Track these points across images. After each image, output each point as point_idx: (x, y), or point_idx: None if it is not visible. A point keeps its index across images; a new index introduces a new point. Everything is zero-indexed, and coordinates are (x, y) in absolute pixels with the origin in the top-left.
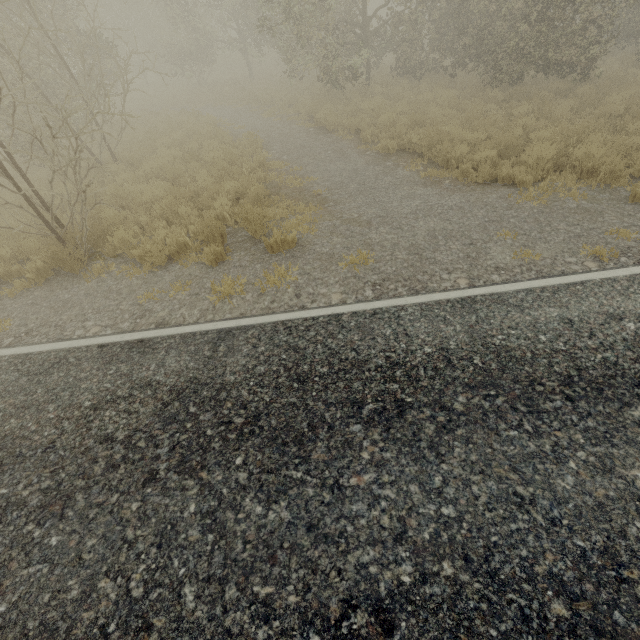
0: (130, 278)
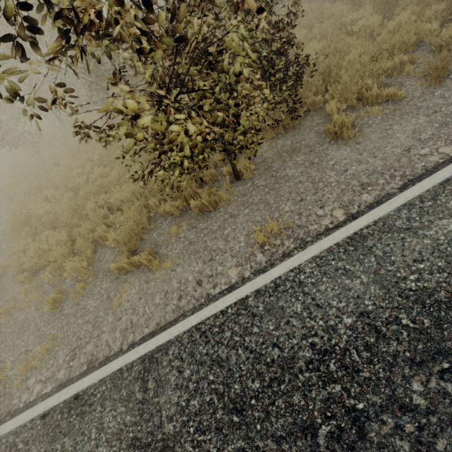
0: None
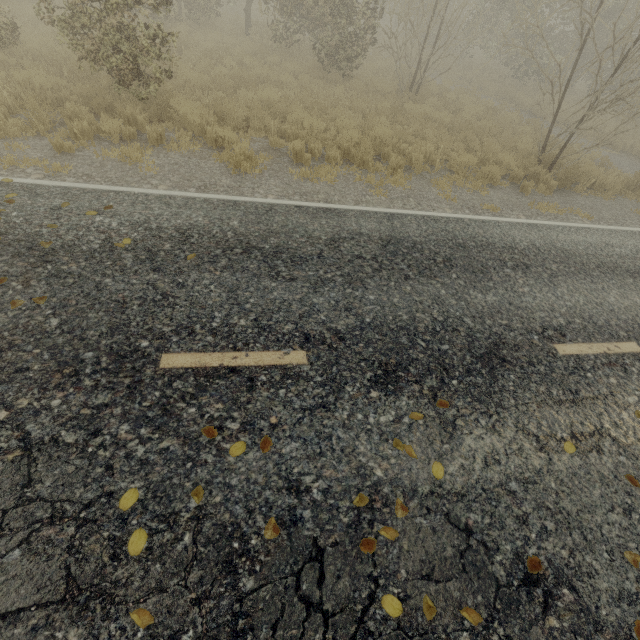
0: (607, 199)
